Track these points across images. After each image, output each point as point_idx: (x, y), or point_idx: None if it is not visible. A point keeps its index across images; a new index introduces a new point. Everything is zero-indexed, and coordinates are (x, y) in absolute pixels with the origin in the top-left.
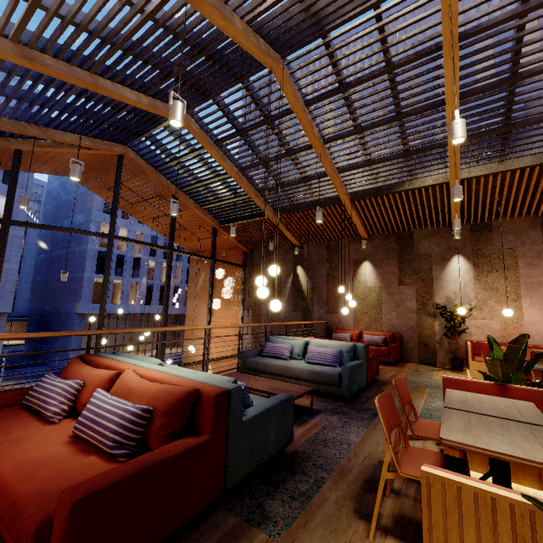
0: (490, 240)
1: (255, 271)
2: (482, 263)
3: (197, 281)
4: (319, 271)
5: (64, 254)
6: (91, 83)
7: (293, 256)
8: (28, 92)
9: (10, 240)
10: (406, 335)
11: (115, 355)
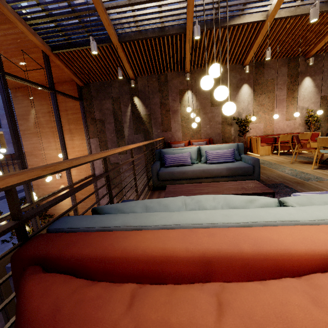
0: (263, 73)
1: (94, 104)
2: (258, 89)
3: (28, 118)
4: (153, 100)
5: None
6: None
7: (128, 89)
8: None
9: None
10: (216, 139)
11: (106, 213)
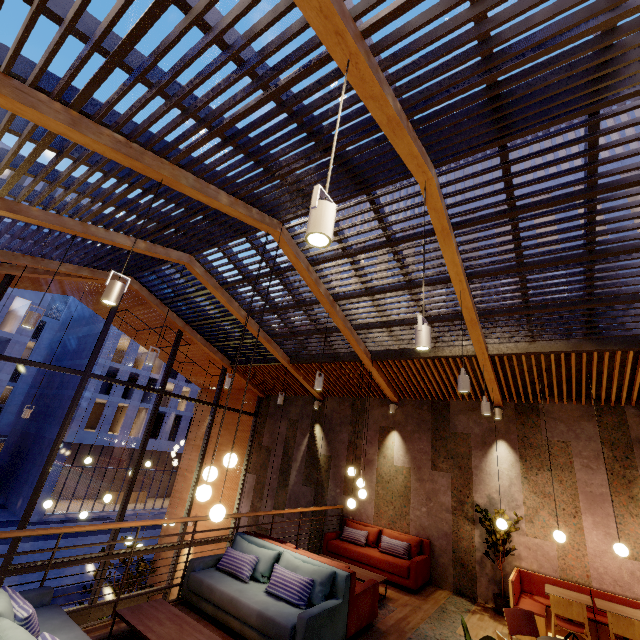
0: (538, 427)
1: (268, 423)
2: (530, 456)
3: (200, 425)
4: (340, 435)
5: (71, 365)
6: (80, 231)
7: (312, 411)
8: (20, 231)
9: (11, 346)
10: (439, 544)
11: None
